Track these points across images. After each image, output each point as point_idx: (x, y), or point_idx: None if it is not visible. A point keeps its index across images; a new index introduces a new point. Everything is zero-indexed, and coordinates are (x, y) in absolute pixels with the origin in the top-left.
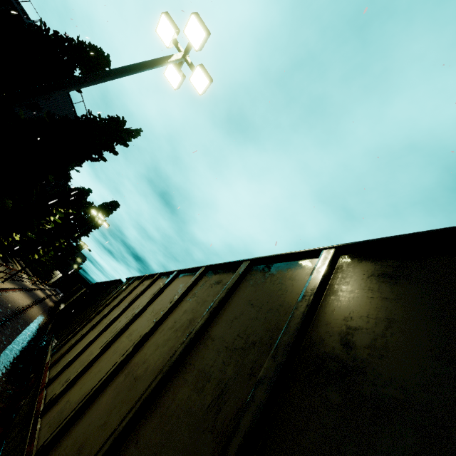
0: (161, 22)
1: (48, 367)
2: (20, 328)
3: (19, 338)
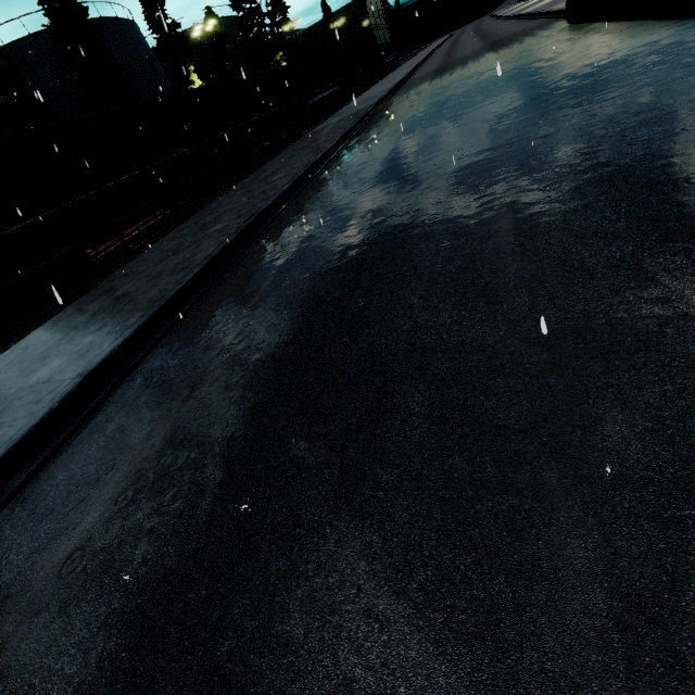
0: None
1: None
2: None
3: None
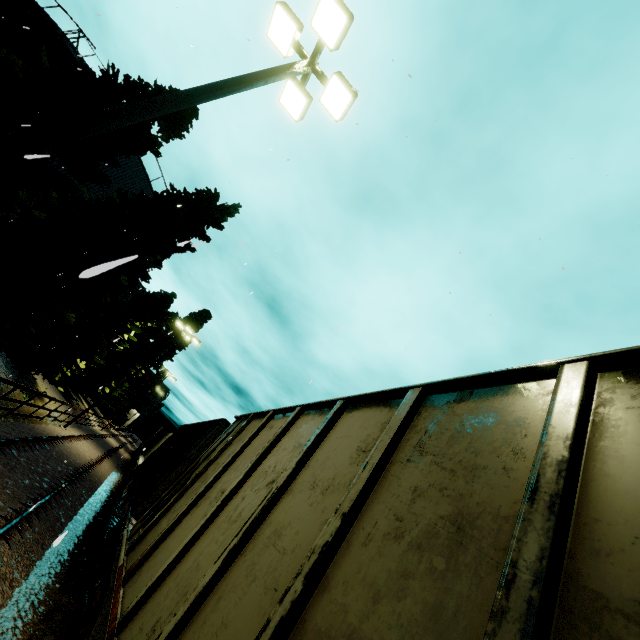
0: (275, 18)
1: (121, 578)
2: (85, 495)
3: (83, 510)
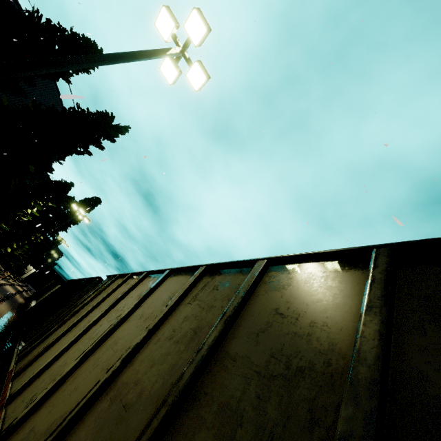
0: (161, 15)
1: (10, 377)
2: None
3: None
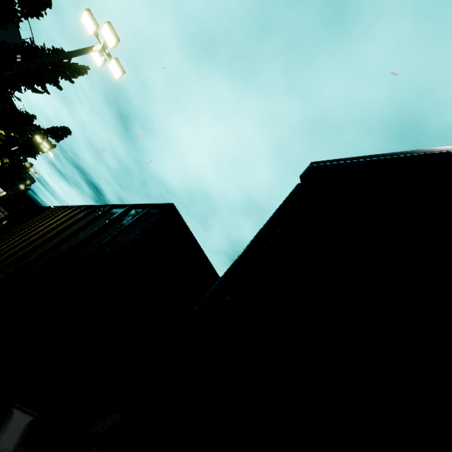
0: (84, 15)
1: None
2: None
3: None
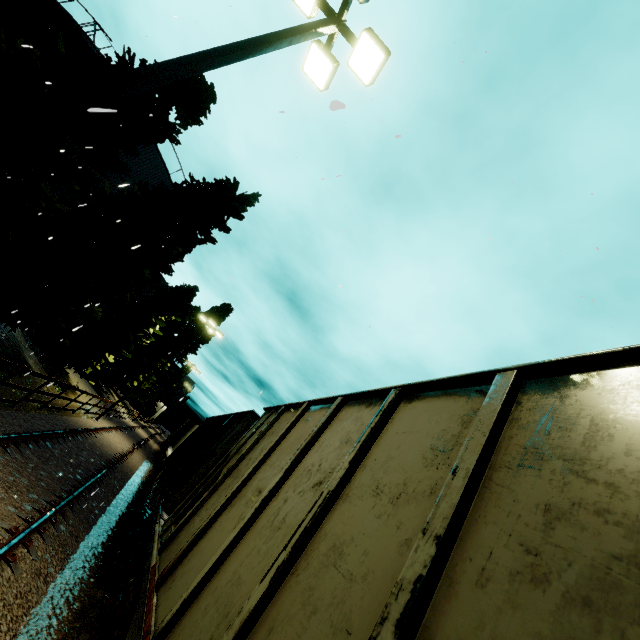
0: None
1: (154, 581)
2: (117, 486)
3: (116, 501)
